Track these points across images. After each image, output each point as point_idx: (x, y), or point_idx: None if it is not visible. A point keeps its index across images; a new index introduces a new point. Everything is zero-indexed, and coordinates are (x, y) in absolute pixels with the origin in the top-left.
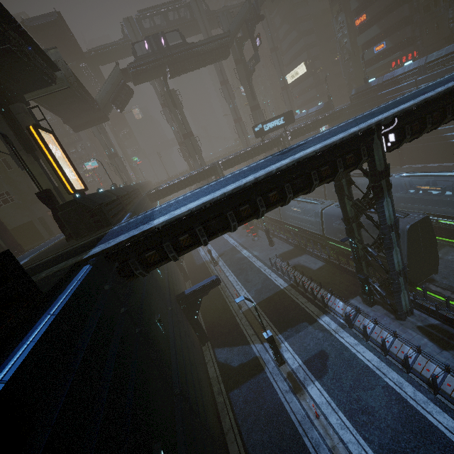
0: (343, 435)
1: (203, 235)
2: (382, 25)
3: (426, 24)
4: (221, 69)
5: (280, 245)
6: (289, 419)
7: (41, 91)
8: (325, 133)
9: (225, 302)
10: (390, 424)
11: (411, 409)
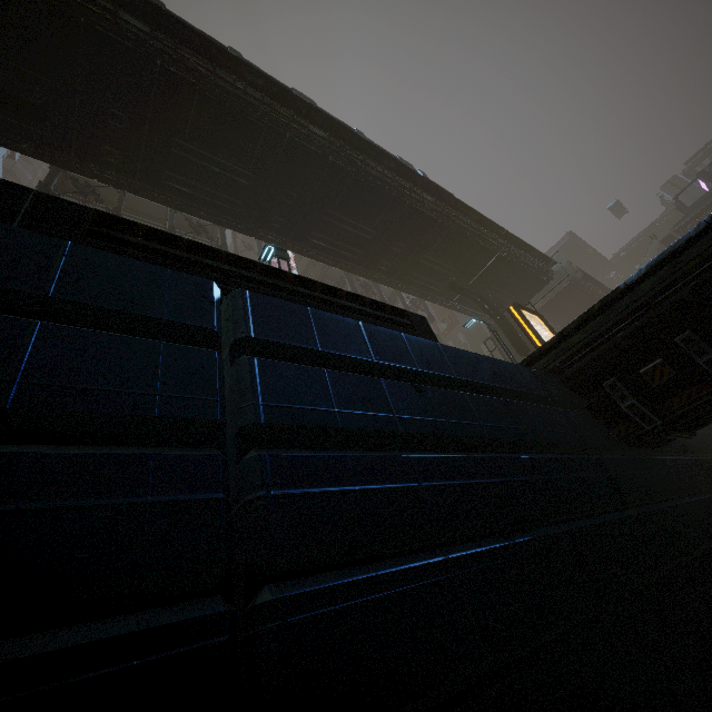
0: None
1: None
2: None
3: None
4: None
5: None
6: None
7: (538, 295)
8: None
9: None
10: None
11: None
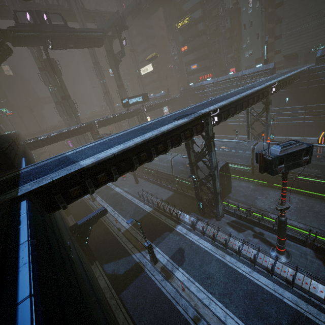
0: (199, 295)
1: (116, 173)
2: (195, 55)
3: (215, 61)
4: (94, 53)
5: (143, 183)
6: (166, 298)
7: None
8: (182, 112)
9: (107, 228)
10: (222, 280)
11: (230, 268)
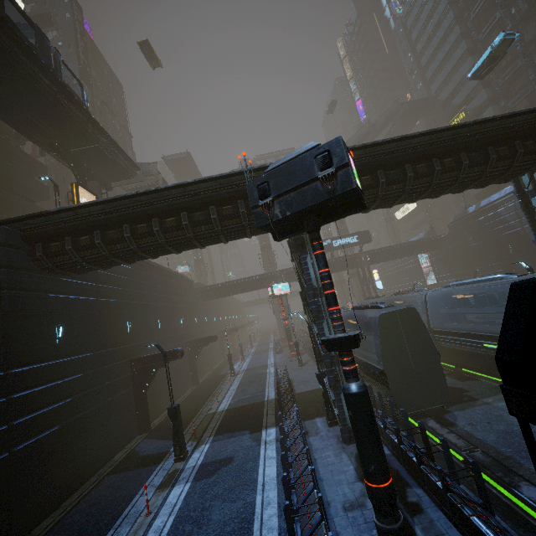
0: None
1: (99, 238)
2: None
3: None
4: None
5: (309, 366)
6: (122, 510)
7: (123, 182)
8: None
9: (203, 404)
10: None
11: (246, 532)
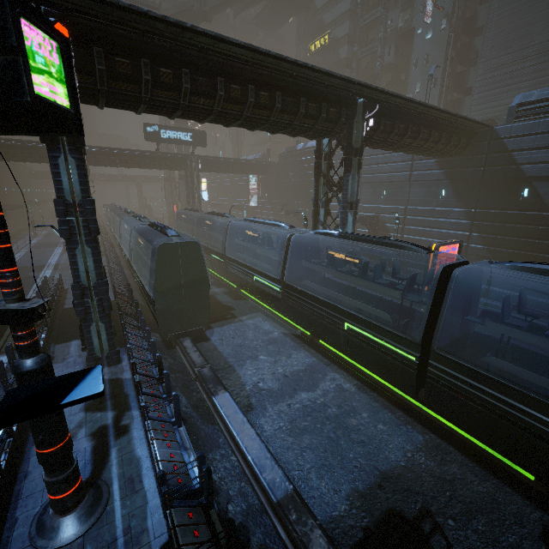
0: None
1: None
2: None
3: None
4: None
5: None
6: None
7: None
8: None
9: None
10: None
11: None
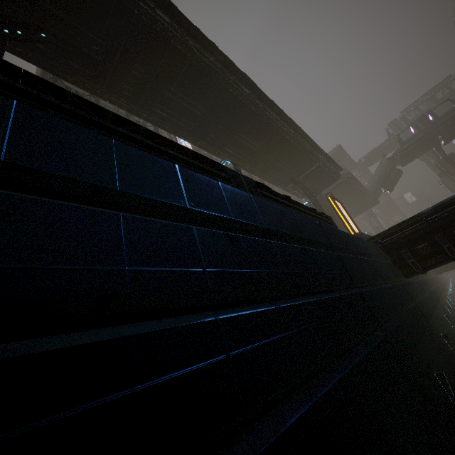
0: None
1: None
2: None
3: None
4: None
5: None
6: None
7: (331, 187)
8: None
9: None
10: None
11: None
